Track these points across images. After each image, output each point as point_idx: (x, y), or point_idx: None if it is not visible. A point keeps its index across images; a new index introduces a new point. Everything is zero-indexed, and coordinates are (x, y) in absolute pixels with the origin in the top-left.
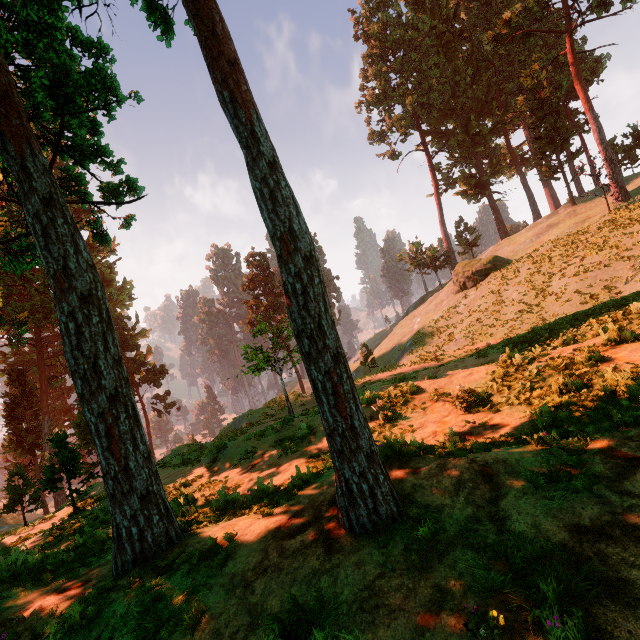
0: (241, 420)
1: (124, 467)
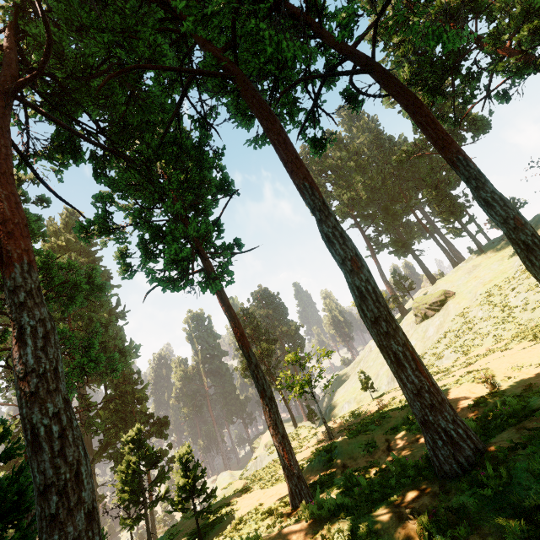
0: (263, 459)
1: (431, 383)
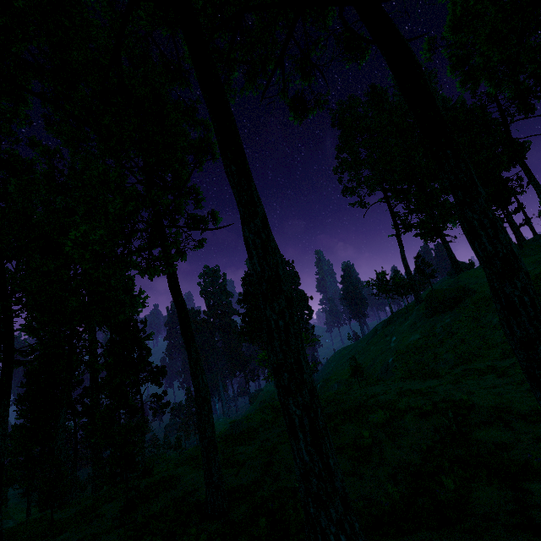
0: (240, 424)
1: (326, 464)
